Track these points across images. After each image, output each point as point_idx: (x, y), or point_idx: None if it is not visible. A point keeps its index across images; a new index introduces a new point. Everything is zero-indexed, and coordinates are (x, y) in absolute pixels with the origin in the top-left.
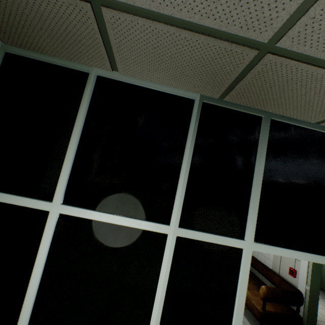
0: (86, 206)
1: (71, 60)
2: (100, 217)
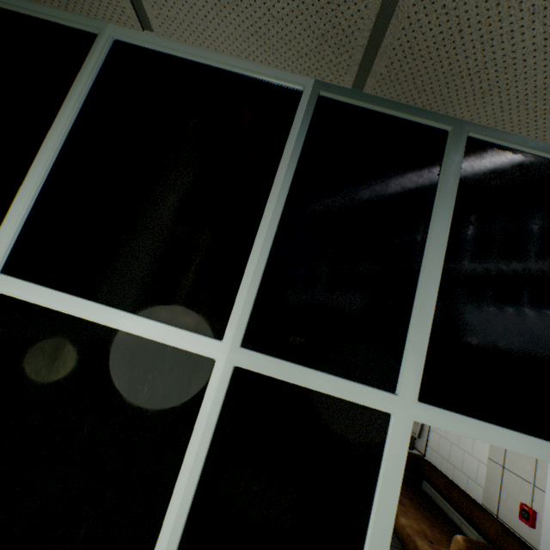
0: (50, 284)
1: (69, 9)
2: (73, 307)
